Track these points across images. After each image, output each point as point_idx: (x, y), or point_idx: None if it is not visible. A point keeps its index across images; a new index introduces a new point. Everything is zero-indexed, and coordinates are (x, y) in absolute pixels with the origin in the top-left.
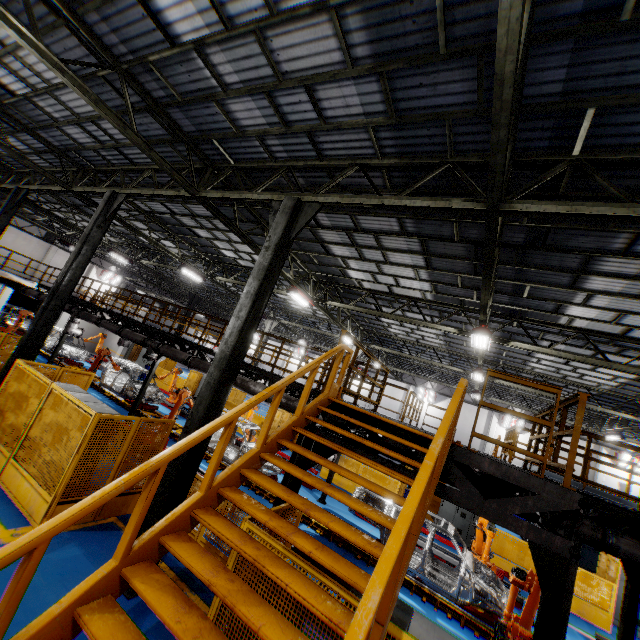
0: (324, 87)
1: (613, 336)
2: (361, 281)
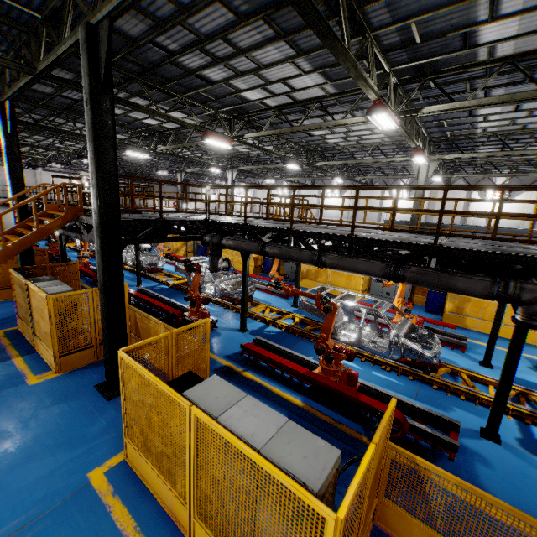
0: None
1: (294, 104)
2: (161, 125)
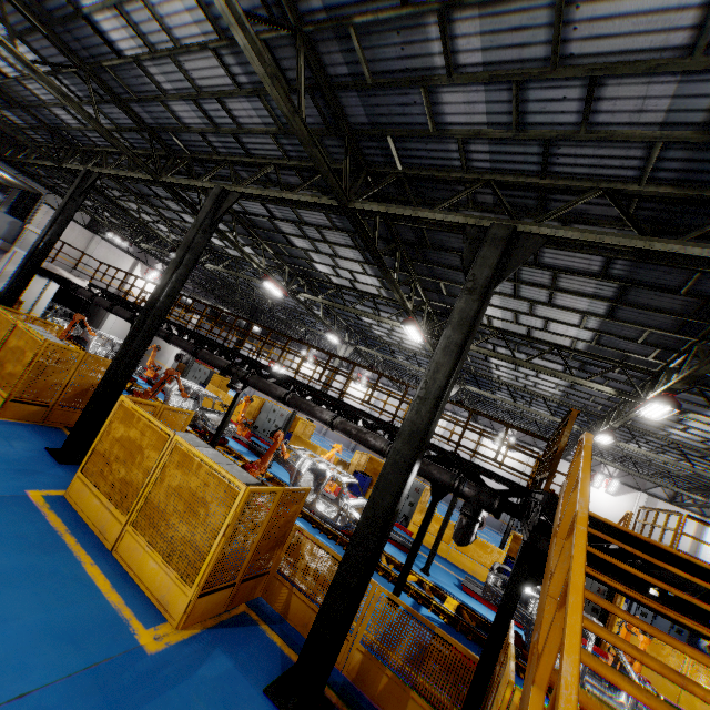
0: (620, 81)
1: None
2: (492, 318)
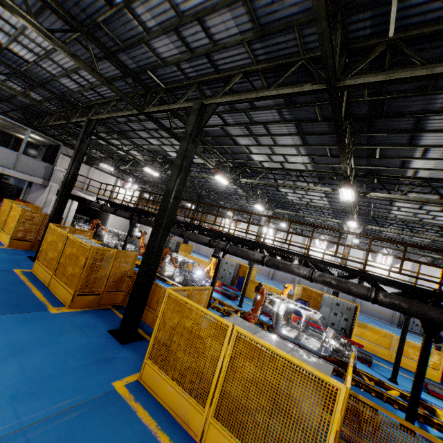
0: None
1: None
2: (419, 170)
